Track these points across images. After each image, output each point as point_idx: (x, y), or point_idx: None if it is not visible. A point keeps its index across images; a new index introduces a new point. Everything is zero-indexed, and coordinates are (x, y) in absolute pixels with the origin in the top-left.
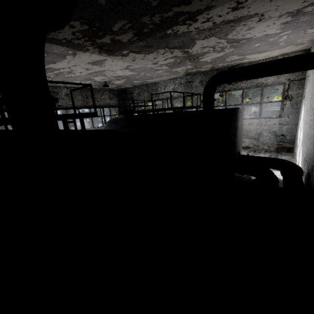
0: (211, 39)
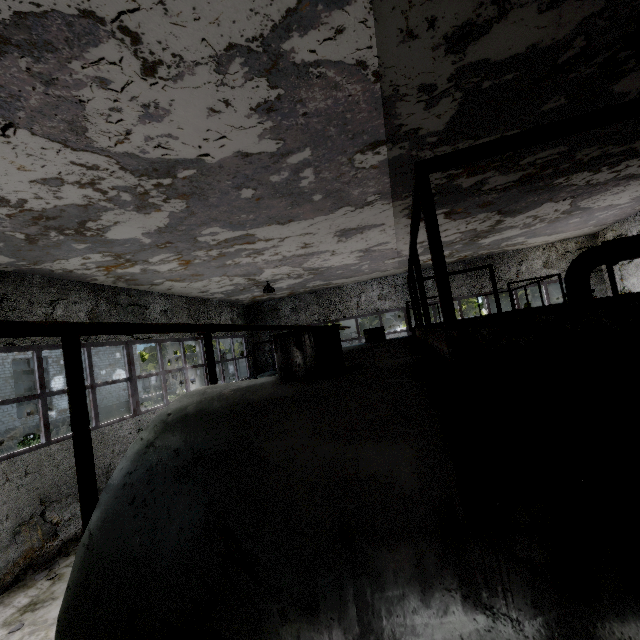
0: (564, 202)
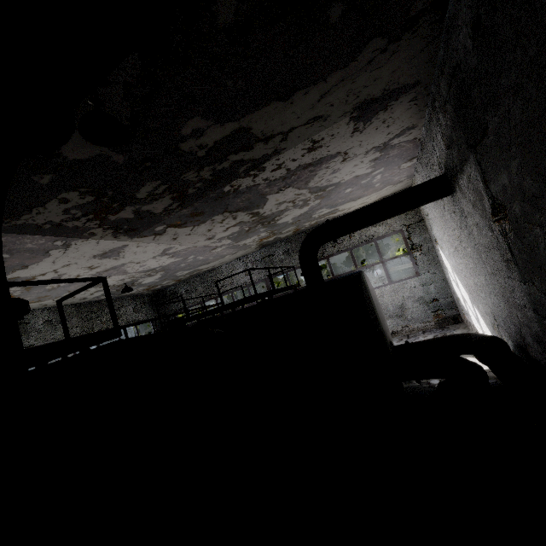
0: (288, 190)
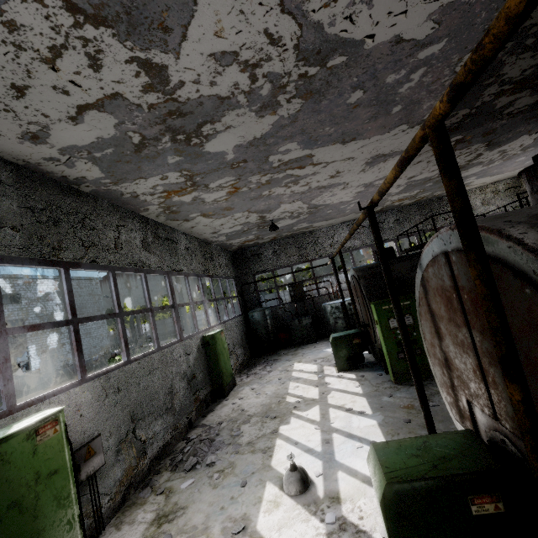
0: (533, 136)
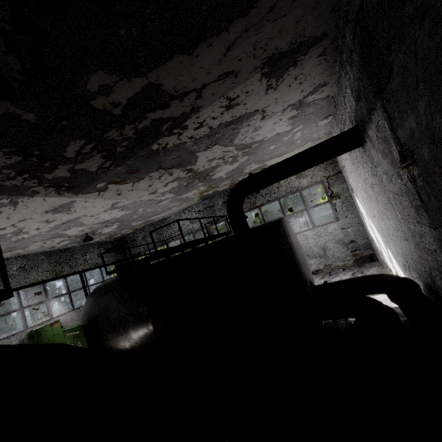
0: (215, 148)
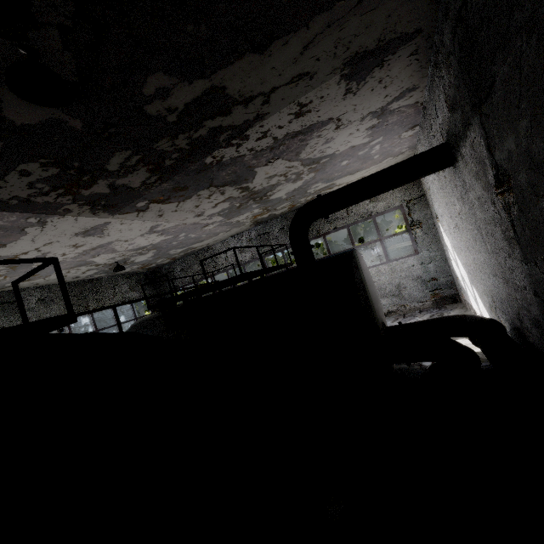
0: (278, 162)
